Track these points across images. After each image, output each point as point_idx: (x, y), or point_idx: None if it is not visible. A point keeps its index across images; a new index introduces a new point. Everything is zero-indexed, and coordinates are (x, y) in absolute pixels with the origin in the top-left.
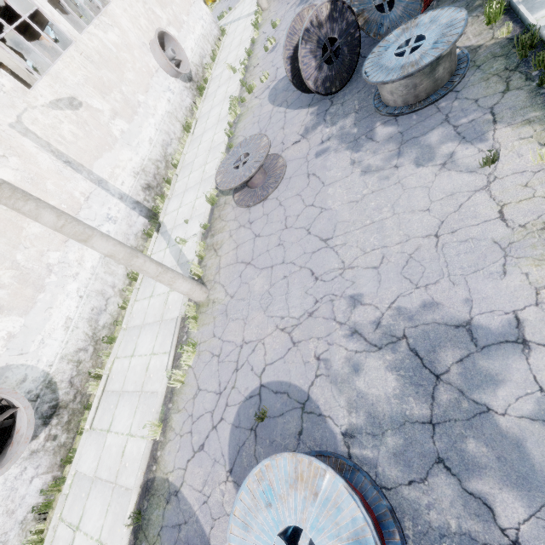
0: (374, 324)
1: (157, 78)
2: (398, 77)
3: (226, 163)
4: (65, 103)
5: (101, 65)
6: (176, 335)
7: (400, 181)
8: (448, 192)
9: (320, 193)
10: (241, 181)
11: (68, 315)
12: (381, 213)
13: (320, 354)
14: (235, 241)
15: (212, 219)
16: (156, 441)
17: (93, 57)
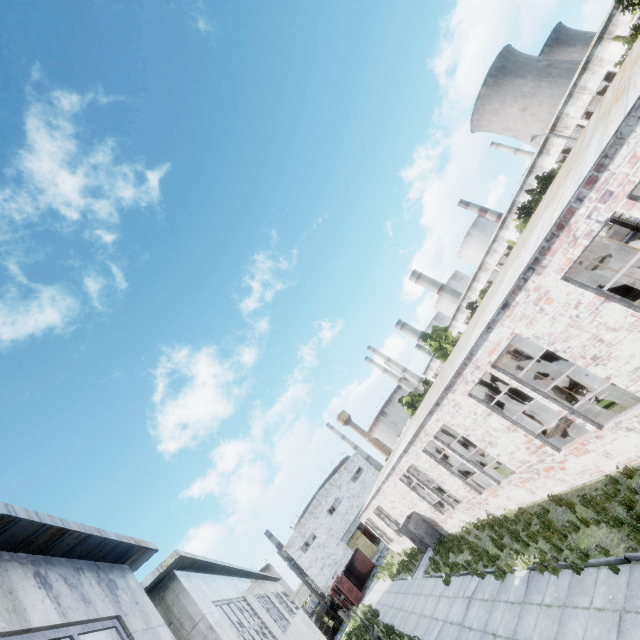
0: None
1: None
2: None
3: None
4: None
5: None
6: None
7: None
8: None
9: None
10: None
11: None
12: None
13: None
14: None
15: None
16: None
17: None
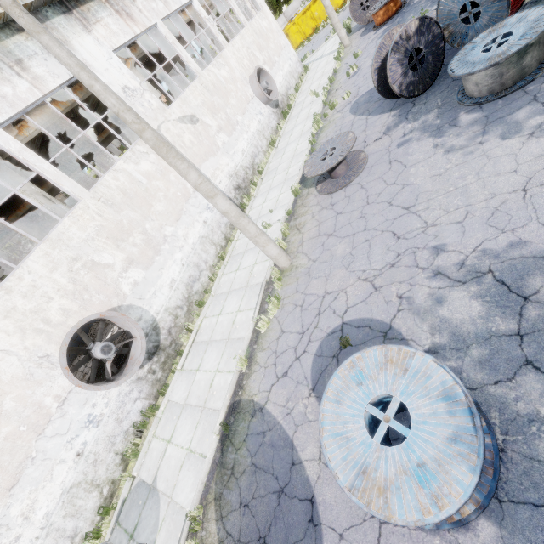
0: (458, 265)
1: (252, 104)
2: (485, 66)
3: (313, 158)
4: (188, 119)
5: (214, 93)
6: (261, 294)
7: (485, 153)
8: (536, 155)
9: (402, 174)
10: (328, 168)
11: (173, 277)
12: (465, 180)
13: (402, 294)
14: (317, 220)
15: (295, 207)
16: (242, 373)
17: (209, 87)
